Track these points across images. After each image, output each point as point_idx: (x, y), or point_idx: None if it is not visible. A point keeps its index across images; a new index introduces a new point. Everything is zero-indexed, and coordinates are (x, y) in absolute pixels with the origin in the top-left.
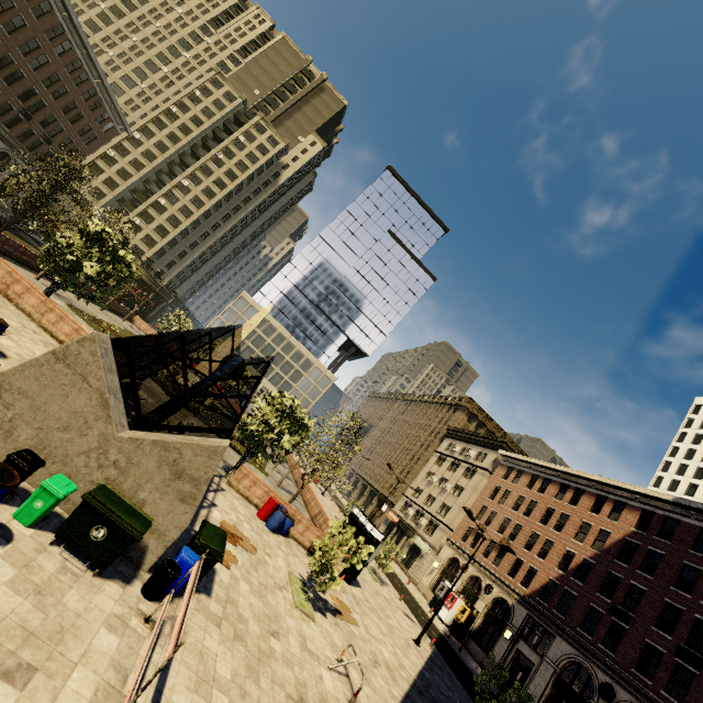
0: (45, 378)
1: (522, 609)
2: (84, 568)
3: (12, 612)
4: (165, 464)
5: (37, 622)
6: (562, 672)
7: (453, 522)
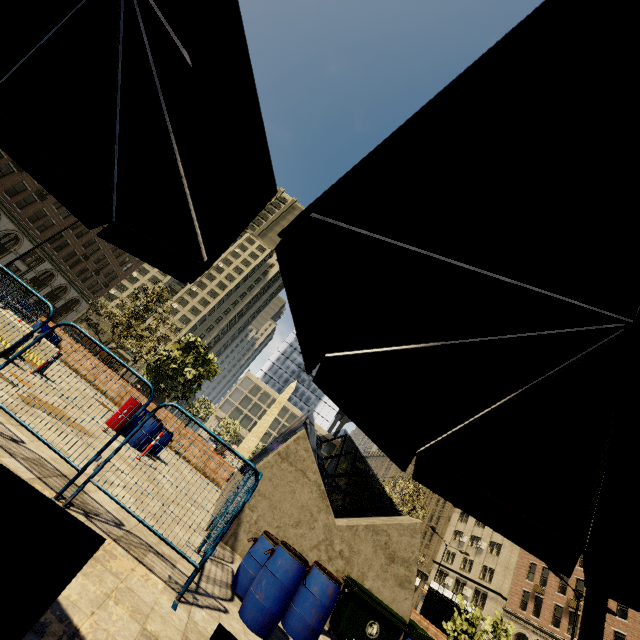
0: (276, 477)
1: None
2: None
3: None
4: (378, 548)
5: None
6: None
7: (502, 587)
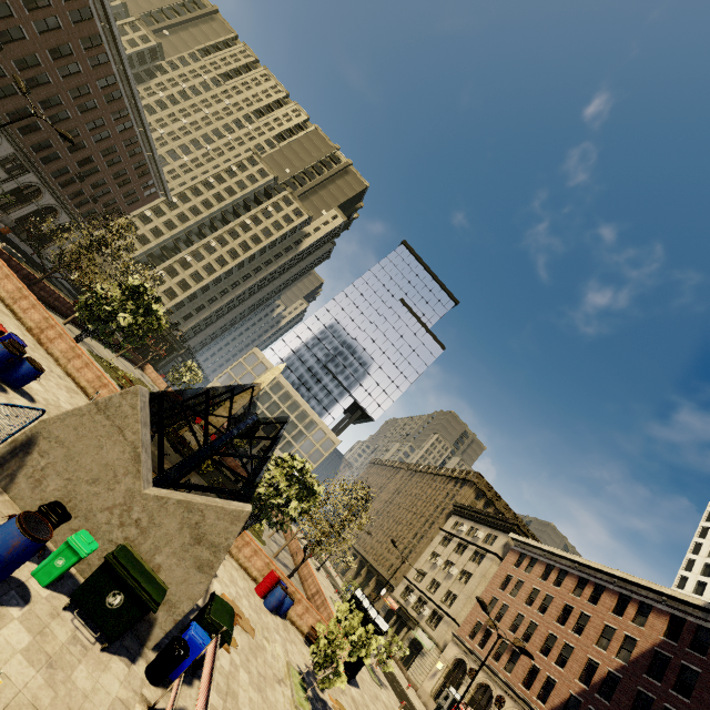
0: (84, 428)
1: None
2: (92, 639)
3: (25, 686)
4: (186, 526)
5: (48, 700)
6: None
7: (459, 614)
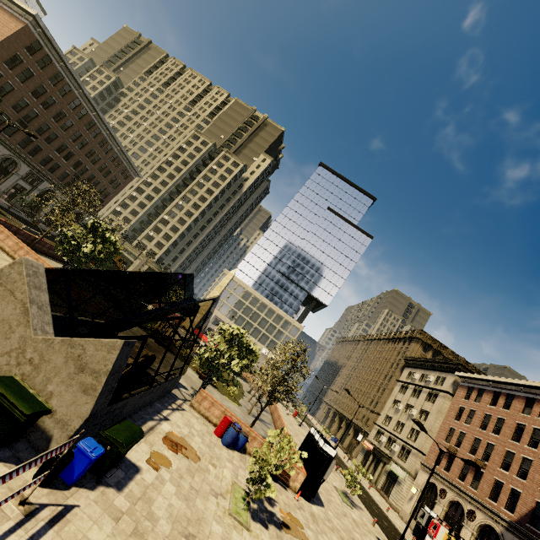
0: None
1: (512, 537)
2: None
3: None
4: (71, 359)
5: None
6: None
7: (423, 446)
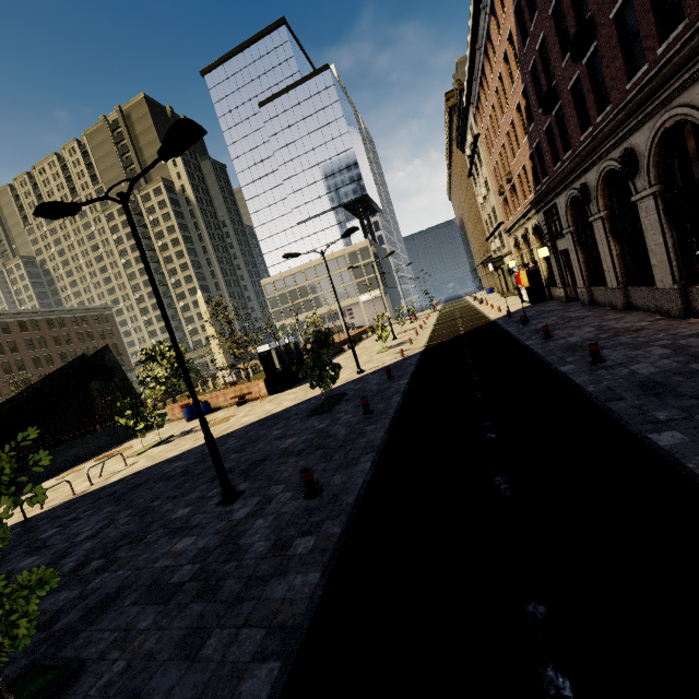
0: None
1: (540, 215)
2: None
3: None
4: None
5: None
6: (580, 225)
7: (500, 215)
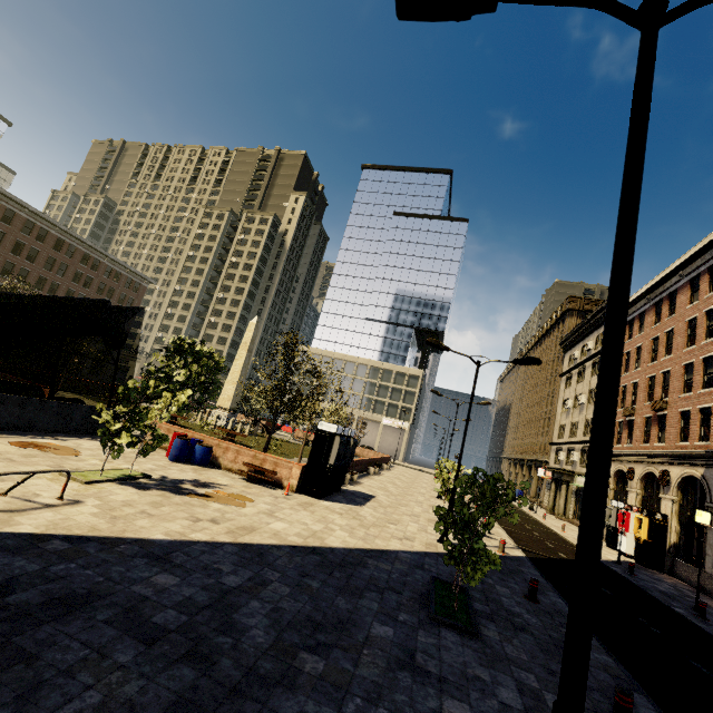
0: None
1: None
2: None
3: None
4: None
5: None
6: None
7: None
